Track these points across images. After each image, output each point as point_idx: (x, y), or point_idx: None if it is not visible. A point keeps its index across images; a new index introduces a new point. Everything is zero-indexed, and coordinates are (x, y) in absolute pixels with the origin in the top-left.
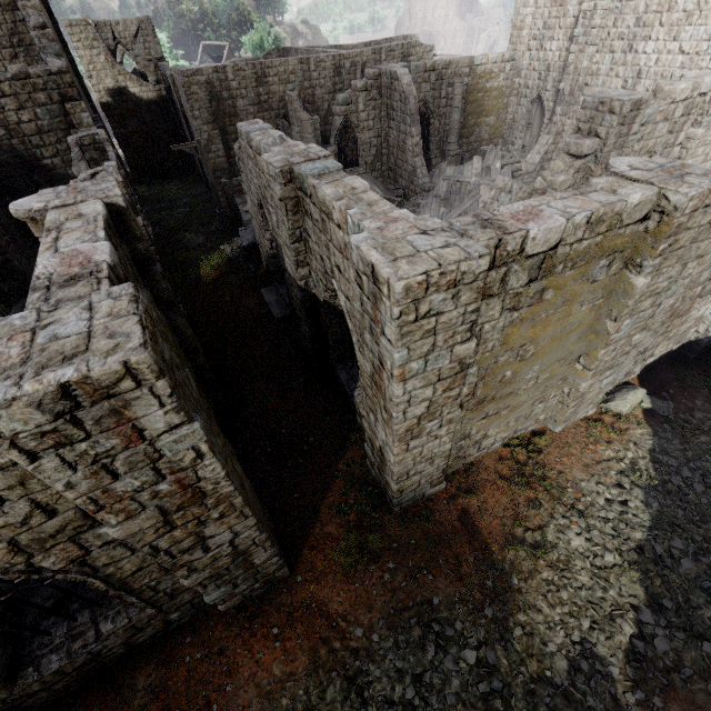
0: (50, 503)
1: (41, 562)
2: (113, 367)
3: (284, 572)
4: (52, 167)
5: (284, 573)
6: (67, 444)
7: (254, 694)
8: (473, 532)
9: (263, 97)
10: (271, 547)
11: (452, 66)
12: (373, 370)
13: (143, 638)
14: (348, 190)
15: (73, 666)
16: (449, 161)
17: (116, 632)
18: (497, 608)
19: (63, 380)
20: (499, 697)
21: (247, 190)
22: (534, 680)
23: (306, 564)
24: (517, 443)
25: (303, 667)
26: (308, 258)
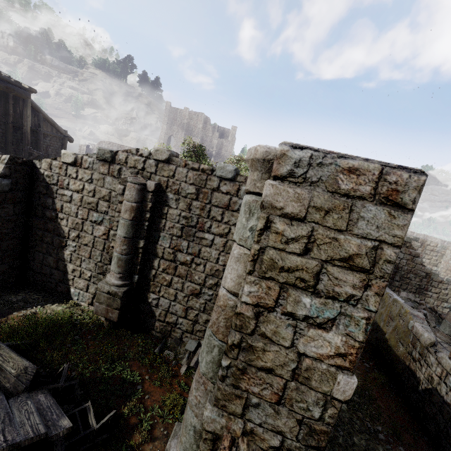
0: (438, 260)
1: (428, 266)
2: None
3: None
4: None
5: None
6: None
7: None
8: None
9: None
10: None
11: None
12: None
13: None
14: None
15: None
16: None
17: None
18: None
19: None
20: None
21: None
22: None
23: None
24: None
25: None
26: None
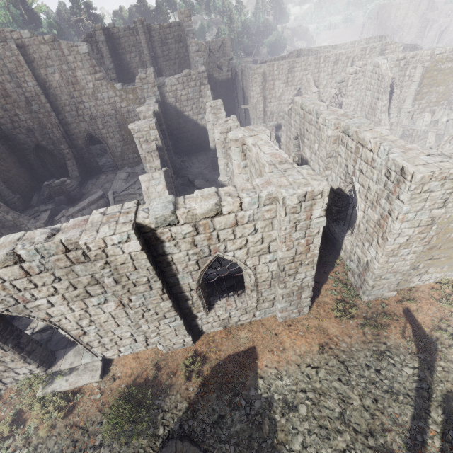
0: (265, 238)
1: (248, 261)
2: (320, 189)
3: (306, 310)
4: (188, 115)
5: (306, 311)
6: (294, 213)
7: (293, 354)
8: (412, 319)
9: (290, 79)
10: (311, 291)
11: (418, 56)
12: (380, 218)
13: (244, 318)
14: (378, 134)
15: (223, 317)
16: (403, 115)
17: (242, 308)
18: (426, 355)
19: (308, 190)
20: (425, 391)
21: (285, 130)
22: (448, 391)
23: (314, 311)
24: (445, 282)
25: (316, 350)
26: (332, 166)
